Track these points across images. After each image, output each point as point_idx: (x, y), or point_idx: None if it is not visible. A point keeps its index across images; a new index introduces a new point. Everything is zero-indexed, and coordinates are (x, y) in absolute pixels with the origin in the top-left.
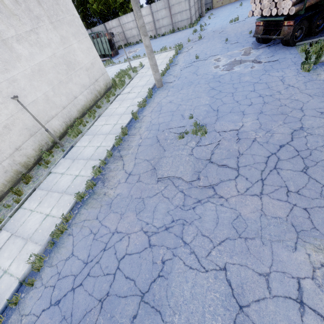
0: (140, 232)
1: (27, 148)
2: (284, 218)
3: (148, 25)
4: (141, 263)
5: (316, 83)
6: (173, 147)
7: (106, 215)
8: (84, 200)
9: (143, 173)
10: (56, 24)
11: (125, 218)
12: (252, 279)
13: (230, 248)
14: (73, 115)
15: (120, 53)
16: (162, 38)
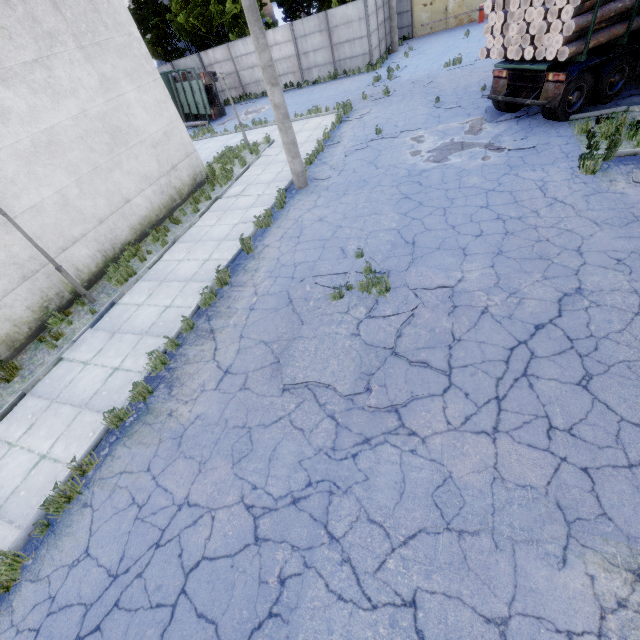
0: (238, 507)
1: (13, 305)
2: (542, 489)
3: (287, 61)
4: (234, 582)
5: (607, 199)
6: (321, 317)
7: (169, 464)
8: (125, 425)
9: (253, 372)
10: (92, 51)
11: (208, 473)
12: (472, 631)
13: (426, 555)
14: (121, 237)
15: (229, 113)
16: (314, 88)
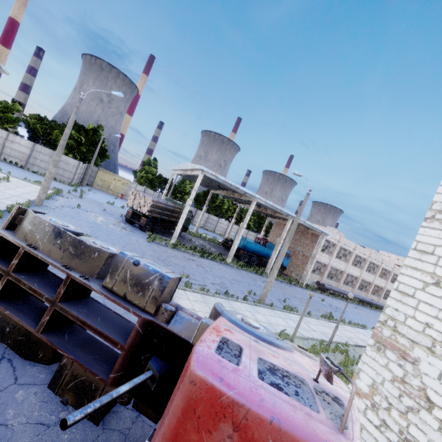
0: None
1: None
2: None
3: (20, 153)
4: None
5: (151, 247)
6: None
7: None
8: None
9: None
10: None
11: None
12: None
13: None
14: None
15: None
16: (33, 174)
